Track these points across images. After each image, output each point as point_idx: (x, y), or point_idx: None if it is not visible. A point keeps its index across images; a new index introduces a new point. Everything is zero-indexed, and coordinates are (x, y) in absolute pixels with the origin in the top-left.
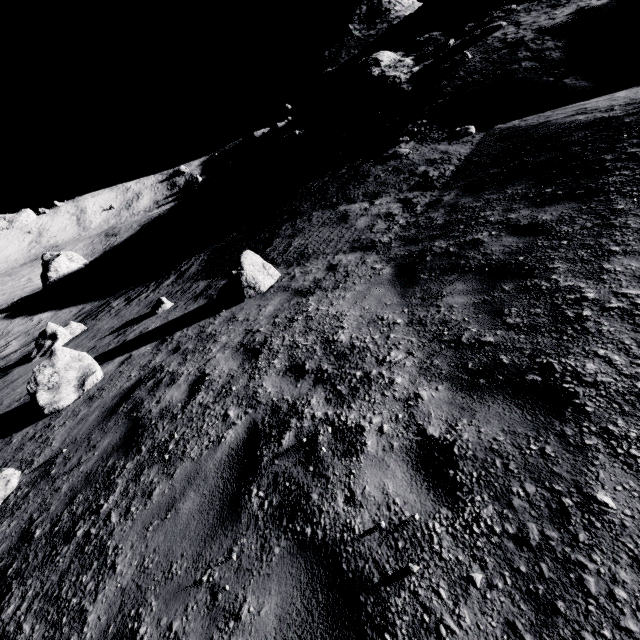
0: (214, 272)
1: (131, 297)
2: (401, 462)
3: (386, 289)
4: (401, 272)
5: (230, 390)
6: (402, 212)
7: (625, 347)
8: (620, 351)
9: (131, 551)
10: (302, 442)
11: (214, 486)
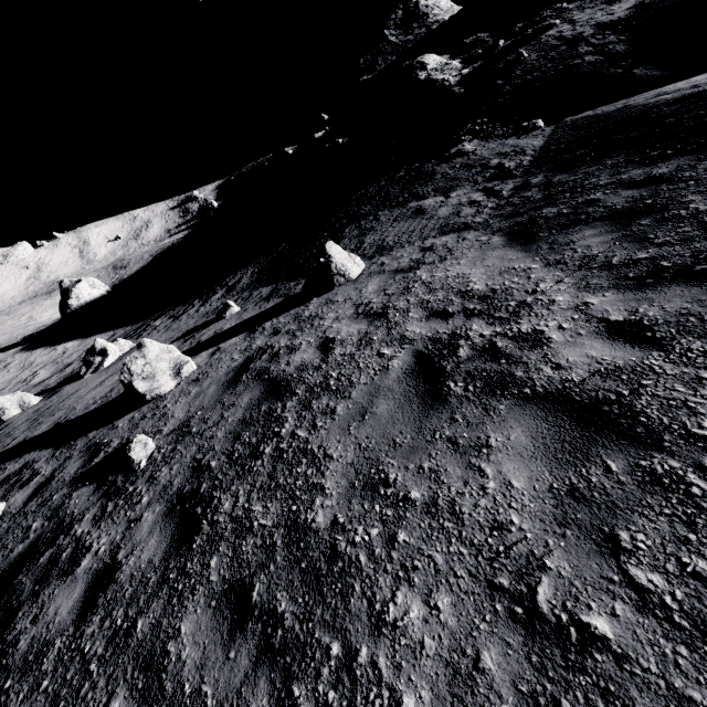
0: (275, 279)
1: (175, 315)
2: (595, 339)
3: (504, 250)
4: (514, 237)
5: (371, 340)
6: (487, 198)
7: None
8: None
9: (340, 444)
10: (485, 347)
11: (404, 392)
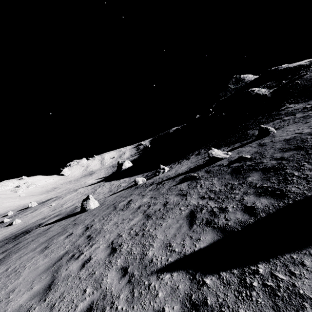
0: (223, 146)
1: (175, 163)
2: None
3: None
4: None
5: None
6: None
7: None
8: None
9: None
10: None
11: None
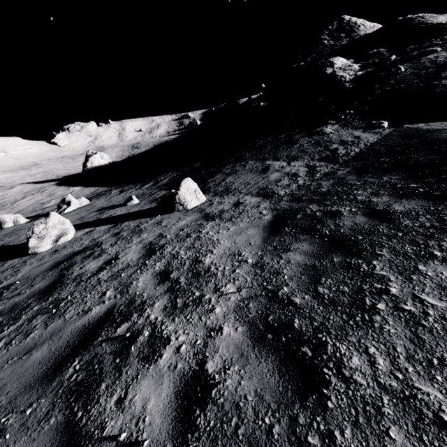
0: (173, 186)
1: (123, 190)
2: (172, 384)
3: (258, 231)
4: (275, 221)
5: (120, 275)
6: (305, 175)
7: (394, 354)
8: (388, 356)
9: None
10: (125, 336)
11: (60, 346)
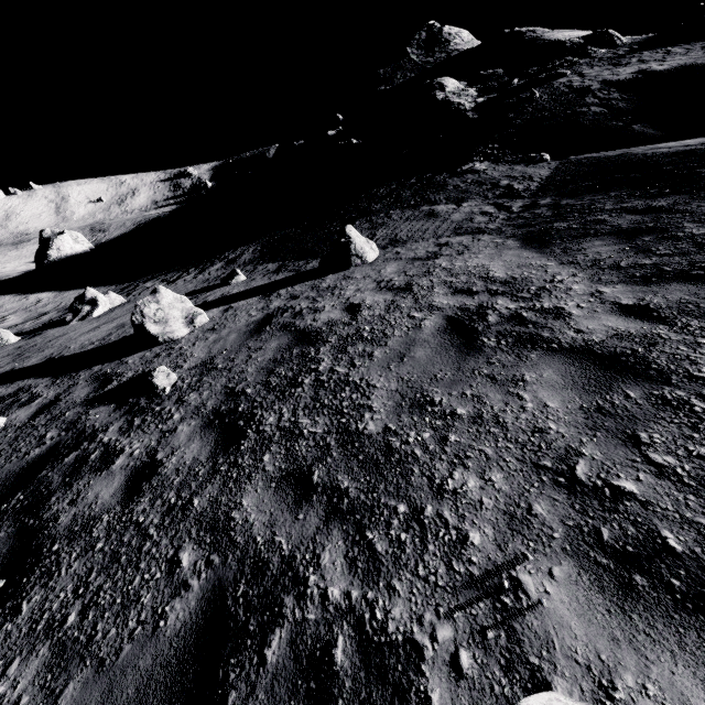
0: (281, 257)
1: (169, 279)
2: (610, 315)
3: (520, 251)
4: (528, 242)
5: (400, 306)
6: (498, 211)
7: None
8: None
9: (382, 377)
10: (513, 314)
11: (440, 343)
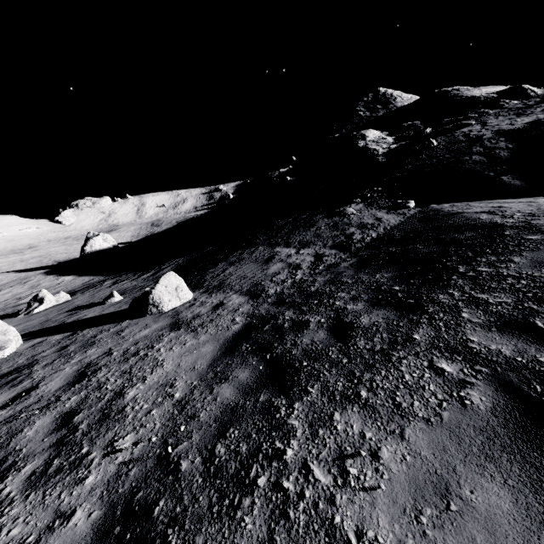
0: None
1: (118, 281)
2: None
3: (213, 349)
4: (240, 333)
5: (18, 416)
6: (307, 267)
7: None
8: None
9: None
10: None
11: None
